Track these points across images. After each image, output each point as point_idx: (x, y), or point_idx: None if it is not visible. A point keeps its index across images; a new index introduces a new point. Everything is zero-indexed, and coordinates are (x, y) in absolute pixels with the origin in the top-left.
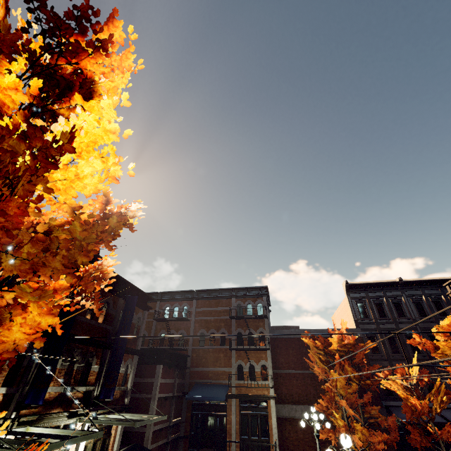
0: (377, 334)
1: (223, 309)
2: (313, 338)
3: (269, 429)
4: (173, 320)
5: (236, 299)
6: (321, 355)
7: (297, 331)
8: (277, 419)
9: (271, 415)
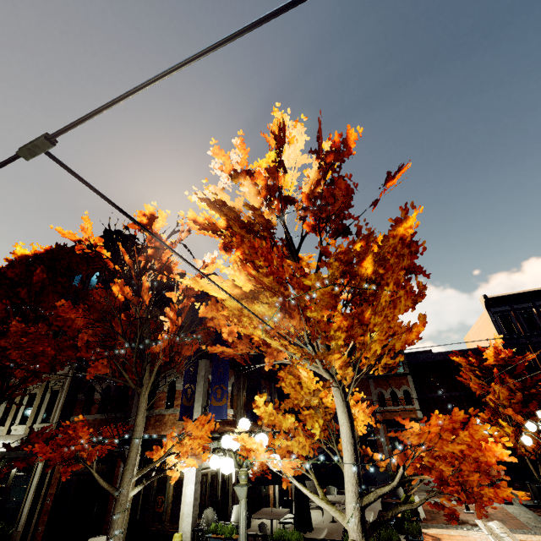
0: (529, 348)
1: None
2: (464, 357)
3: None
4: None
5: None
6: (475, 372)
7: (434, 354)
8: None
9: None
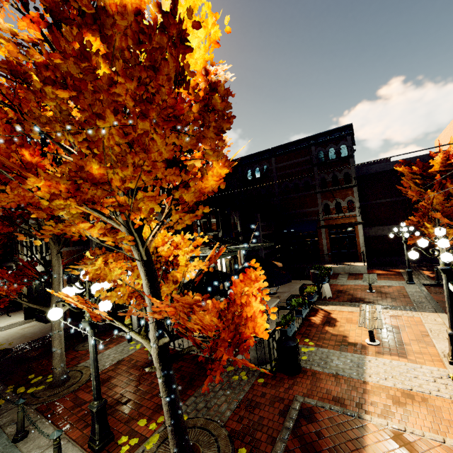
0: None
1: (303, 160)
2: (409, 165)
3: (357, 244)
4: (256, 180)
5: (316, 147)
6: (417, 180)
7: (387, 164)
8: (364, 238)
9: (358, 235)
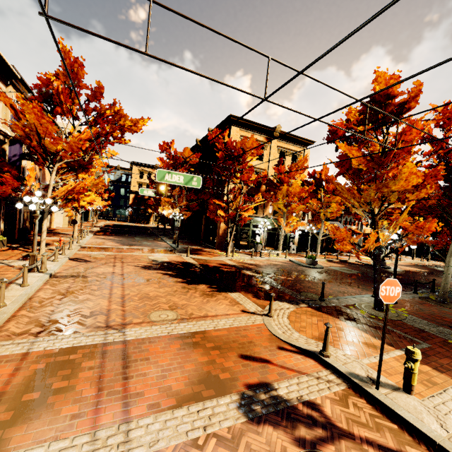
0: None
1: None
2: None
3: None
4: None
5: None
6: None
7: None
8: None
9: None
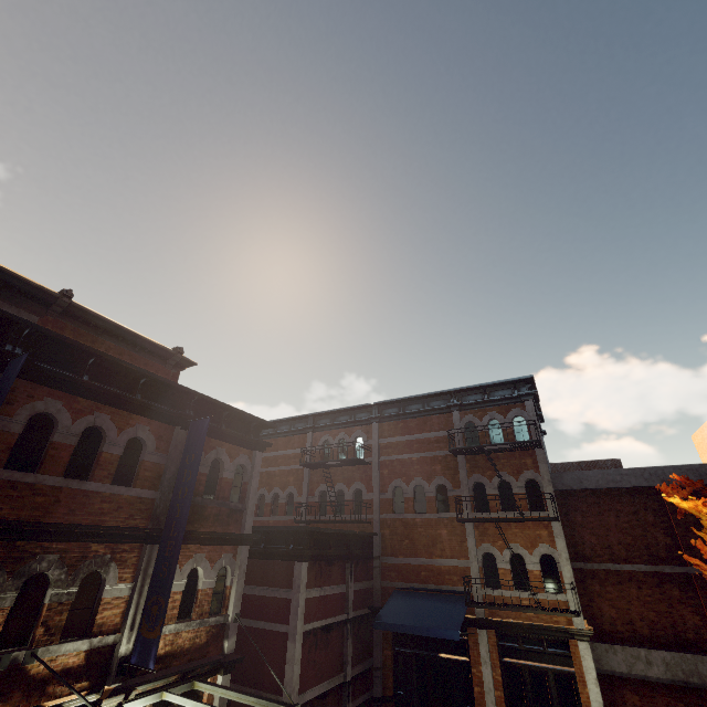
0: None
1: (436, 436)
2: None
3: None
4: (337, 464)
5: (461, 413)
6: None
7: (622, 473)
8: (599, 677)
9: (584, 677)
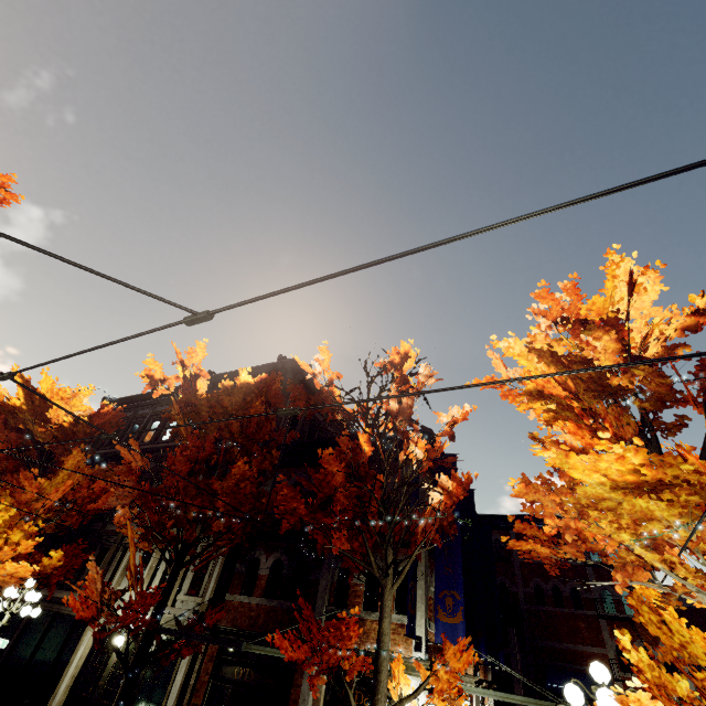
0: None
1: None
2: None
3: None
4: None
5: None
6: None
7: None
8: None
9: None
